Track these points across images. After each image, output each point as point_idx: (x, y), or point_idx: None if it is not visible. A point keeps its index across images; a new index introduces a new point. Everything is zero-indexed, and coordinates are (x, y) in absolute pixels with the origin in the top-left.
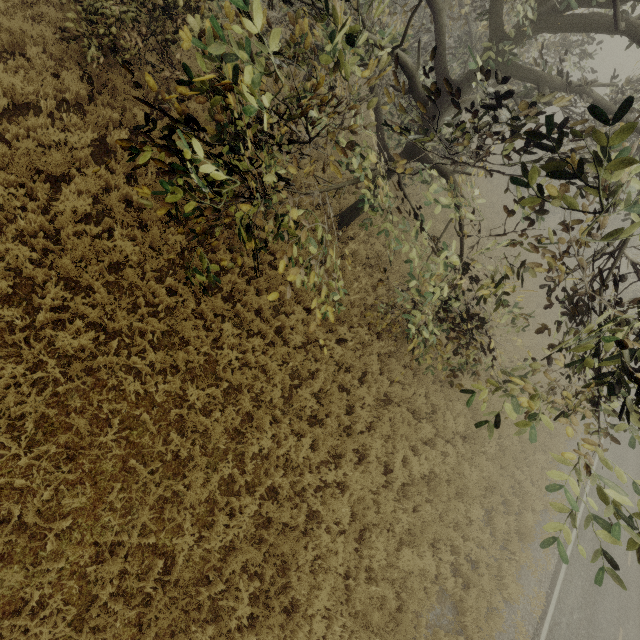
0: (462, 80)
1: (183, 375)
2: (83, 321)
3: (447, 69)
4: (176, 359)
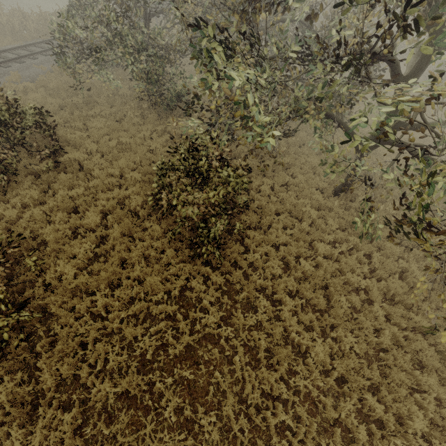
0: (414, 72)
1: (442, 372)
2: (400, 403)
3: (403, 75)
4: (426, 366)
